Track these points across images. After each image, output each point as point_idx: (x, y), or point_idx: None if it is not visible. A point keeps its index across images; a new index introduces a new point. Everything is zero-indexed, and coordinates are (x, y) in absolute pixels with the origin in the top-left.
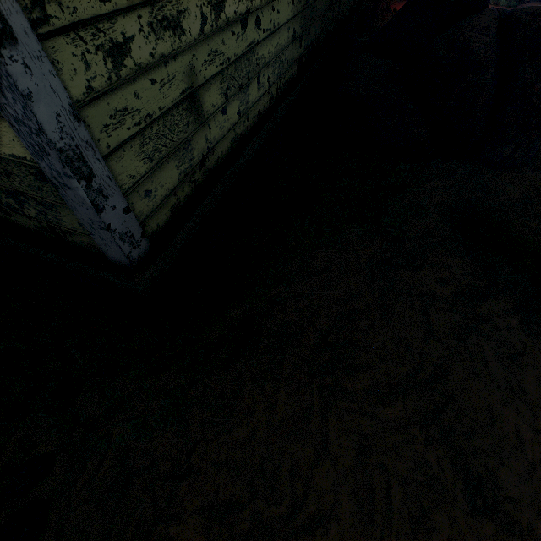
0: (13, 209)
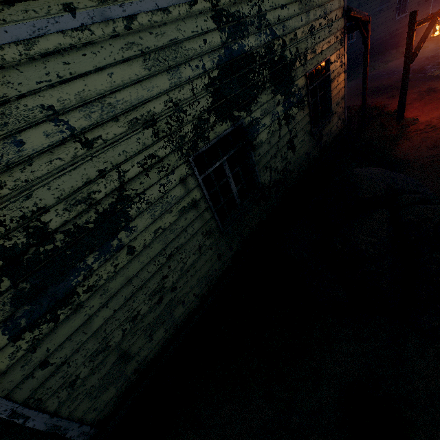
0: None
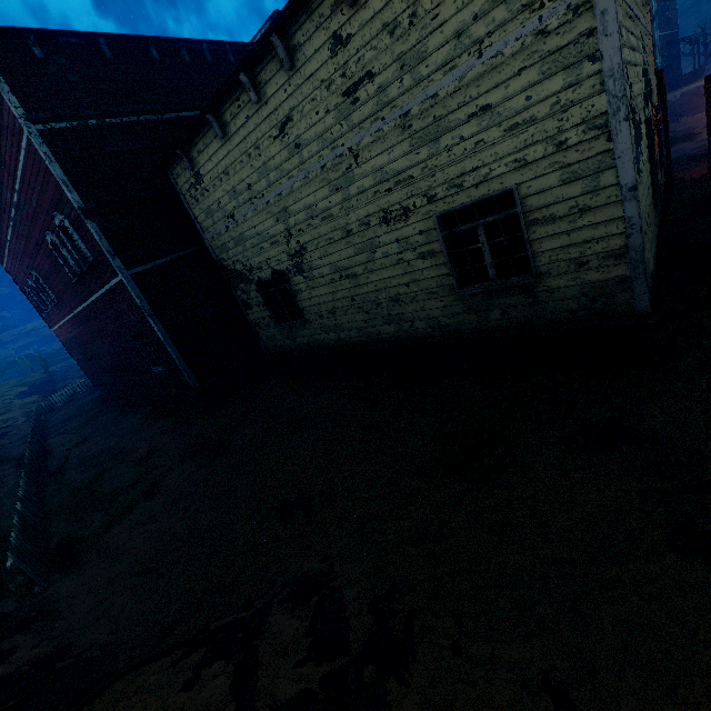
0: (585, 308)
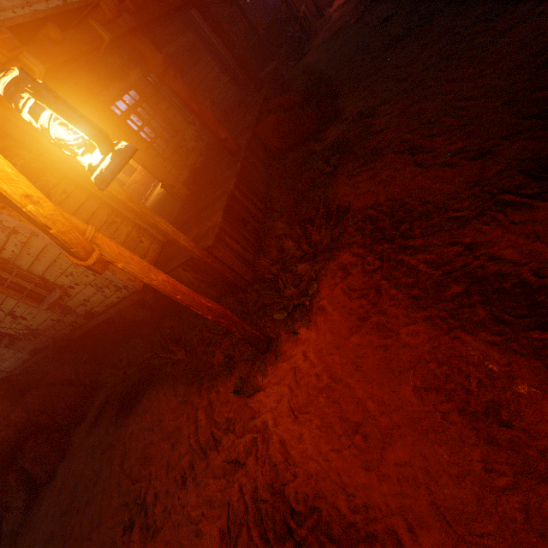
0: None
